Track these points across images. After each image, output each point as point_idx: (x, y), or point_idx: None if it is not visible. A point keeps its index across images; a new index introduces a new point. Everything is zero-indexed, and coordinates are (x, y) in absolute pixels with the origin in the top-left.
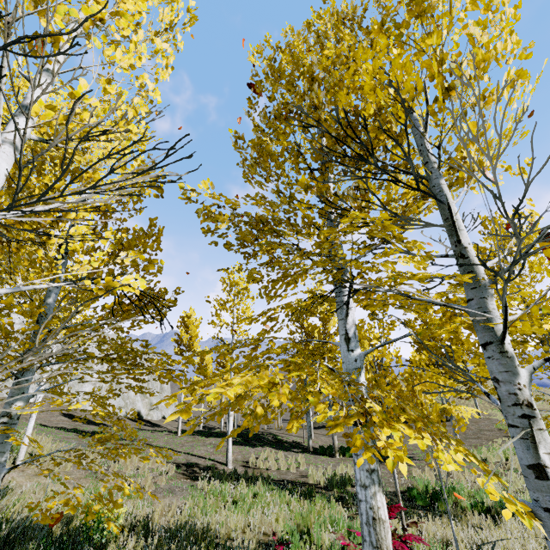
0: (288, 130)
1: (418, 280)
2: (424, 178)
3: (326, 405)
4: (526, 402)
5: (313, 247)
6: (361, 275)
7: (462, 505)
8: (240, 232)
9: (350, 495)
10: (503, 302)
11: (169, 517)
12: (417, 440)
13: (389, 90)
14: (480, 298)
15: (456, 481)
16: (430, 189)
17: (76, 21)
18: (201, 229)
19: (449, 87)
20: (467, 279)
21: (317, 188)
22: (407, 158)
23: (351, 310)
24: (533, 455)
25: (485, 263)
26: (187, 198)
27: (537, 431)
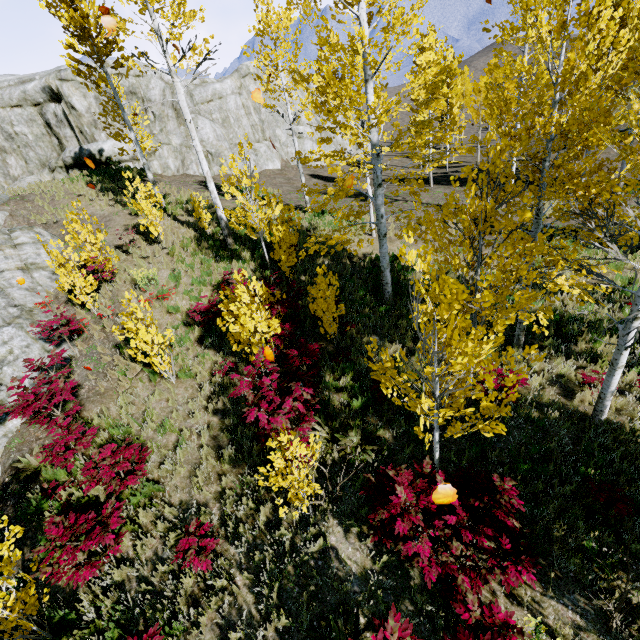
0: None
1: None
2: None
3: None
4: None
5: None
6: None
7: None
8: None
9: None
10: None
11: None
12: None
13: None
14: None
15: None
16: None
17: None
18: None
19: None
20: None
21: None
22: None
23: None
24: None
25: None
26: None
27: None
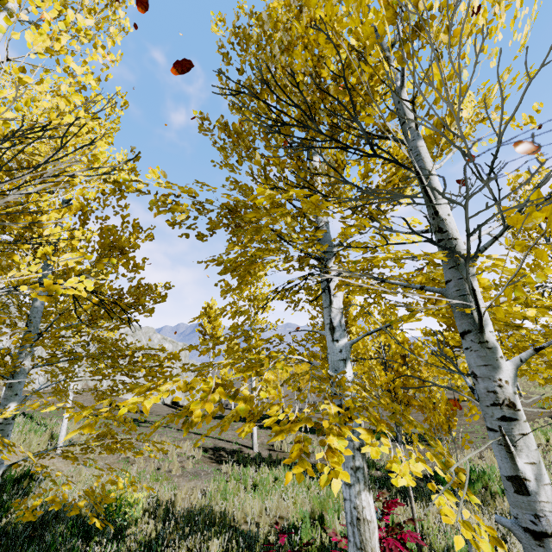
0: (262, 104)
1: (394, 261)
2: (401, 141)
3: (280, 407)
4: (507, 402)
5: (289, 232)
6: (339, 259)
7: (493, 490)
8: (209, 221)
9: (372, 479)
10: (469, 284)
11: (192, 500)
12: (372, 447)
13: (351, 40)
14: (459, 279)
15: (488, 464)
16: (389, 153)
17: (6, 10)
18: (166, 221)
19: (416, 24)
20: (443, 257)
21: (292, 166)
22: (354, 118)
23: (337, 297)
24: (511, 466)
25: (432, 239)
26: (137, 190)
27: (519, 437)
